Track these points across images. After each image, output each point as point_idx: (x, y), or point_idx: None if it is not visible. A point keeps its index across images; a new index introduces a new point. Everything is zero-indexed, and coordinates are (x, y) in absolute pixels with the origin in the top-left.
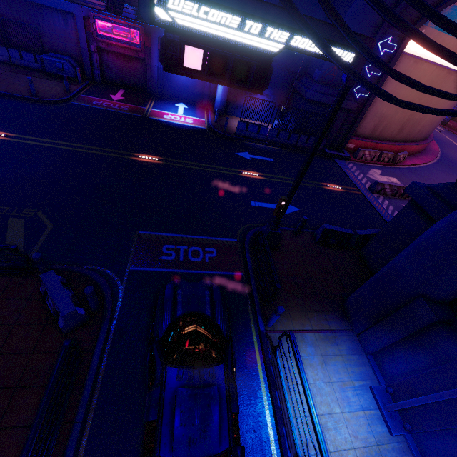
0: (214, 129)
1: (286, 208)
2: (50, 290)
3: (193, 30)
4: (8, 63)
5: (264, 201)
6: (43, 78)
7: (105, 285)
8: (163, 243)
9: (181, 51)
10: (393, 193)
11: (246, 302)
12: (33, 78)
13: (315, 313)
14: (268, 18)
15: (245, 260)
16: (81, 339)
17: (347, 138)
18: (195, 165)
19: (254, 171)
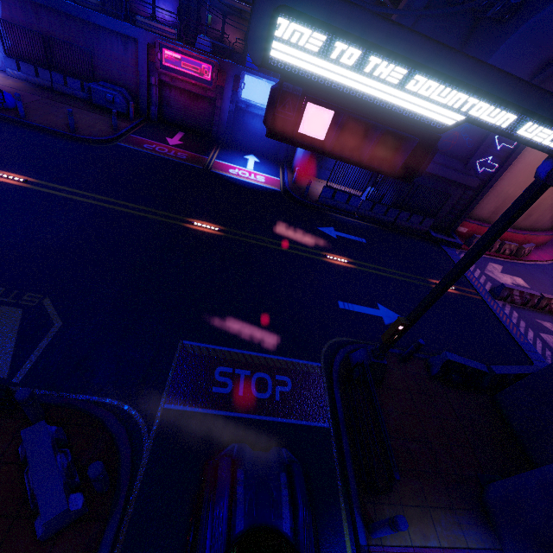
0: (291, 193)
1: (403, 333)
2: (32, 463)
3: (326, 81)
4: (49, 88)
5: (356, 302)
6: (88, 110)
7: (123, 438)
8: (217, 364)
9: (303, 112)
10: (524, 302)
11: (335, 481)
12: (75, 110)
13: (441, 512)
14: (452, 74)
15: (333, 401)
16: (70, 552)
17: (459, 220)
18: (265, 241)
19: (342, 255)
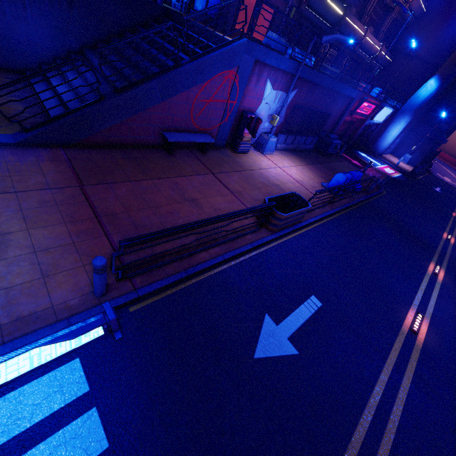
0: (408, 174)
1: None
2: None
3: None
4: (294, 150)
5: None
6: (331, 161)
7: None
8: None
9: None
10: None
11: None
12: (335, 165)
13: None
14: None
15: None
16: None
17: None
18: None
19: None
